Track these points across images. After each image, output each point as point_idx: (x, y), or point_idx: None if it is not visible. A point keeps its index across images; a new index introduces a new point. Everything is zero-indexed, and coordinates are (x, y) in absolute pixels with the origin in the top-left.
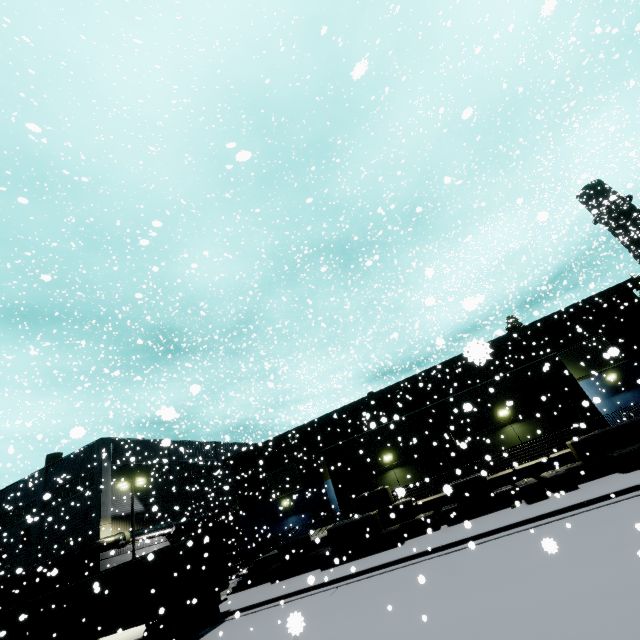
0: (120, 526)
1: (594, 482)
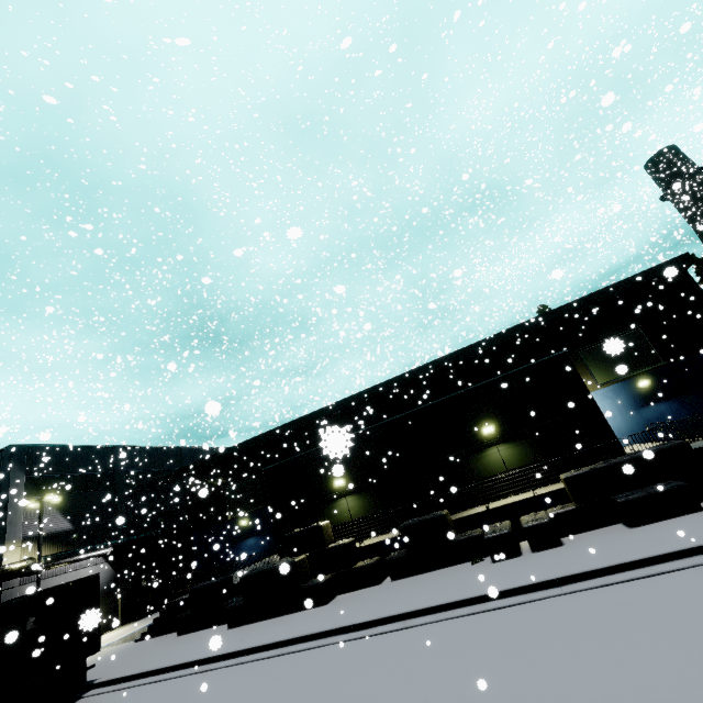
0: (36, 549)
1: (586, 536)
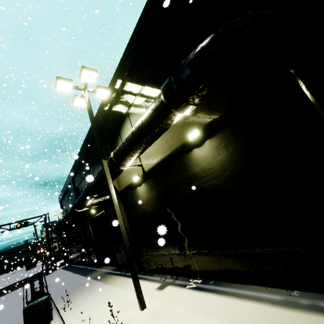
0: None
1: None
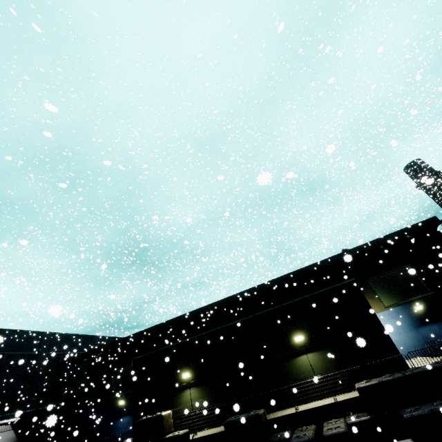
0: None
1: None
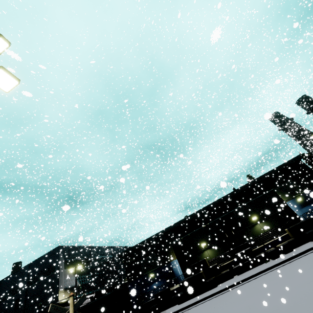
0: (68, 293)
1: (300, 246)
